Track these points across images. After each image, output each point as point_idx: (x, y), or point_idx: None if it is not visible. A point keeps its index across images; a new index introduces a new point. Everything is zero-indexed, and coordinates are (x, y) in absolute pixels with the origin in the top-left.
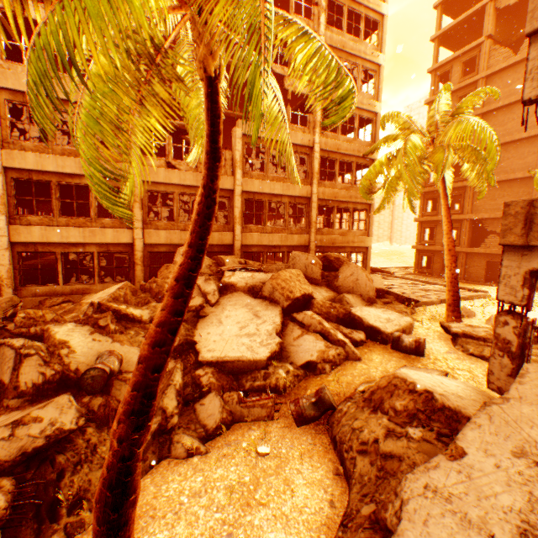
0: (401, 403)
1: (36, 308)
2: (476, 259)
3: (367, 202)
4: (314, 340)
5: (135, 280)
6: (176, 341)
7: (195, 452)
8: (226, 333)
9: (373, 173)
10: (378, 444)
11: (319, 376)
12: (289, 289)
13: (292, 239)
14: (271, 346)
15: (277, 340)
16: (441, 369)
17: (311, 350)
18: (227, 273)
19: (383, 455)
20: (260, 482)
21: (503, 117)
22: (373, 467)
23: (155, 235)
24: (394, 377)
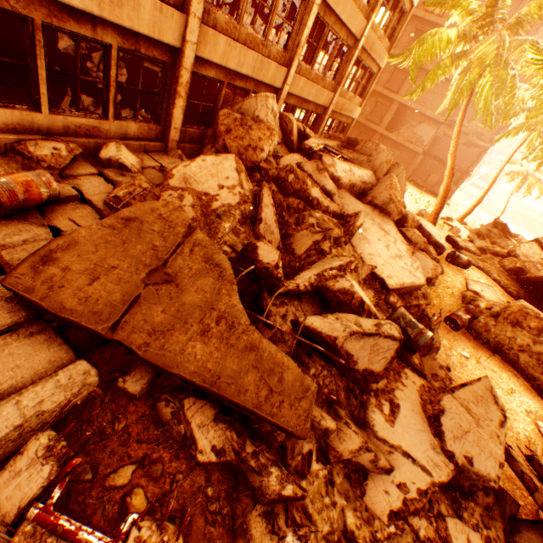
0: (533, 324)
1: (14, 164)
2: (385, 143)
3: (381, 65)
4: (425, 259)
5: (171, 124)
6: (368, 270)
7: (450, 368)
8: (382, 254)
9: (436, 50)
10: (530, 347)
11: (431, 288)
12: (403, 204)
13: (322, 97)
14: (421, 271)
15: (419, 264)
16: (475, 279)
17: (426, 268)
18: (326, 159)
19: (536, 353)
20: (489, 376)
21: (483, 1)
22: (532, 359)
23: (211, 43)
24: (524, 308)
